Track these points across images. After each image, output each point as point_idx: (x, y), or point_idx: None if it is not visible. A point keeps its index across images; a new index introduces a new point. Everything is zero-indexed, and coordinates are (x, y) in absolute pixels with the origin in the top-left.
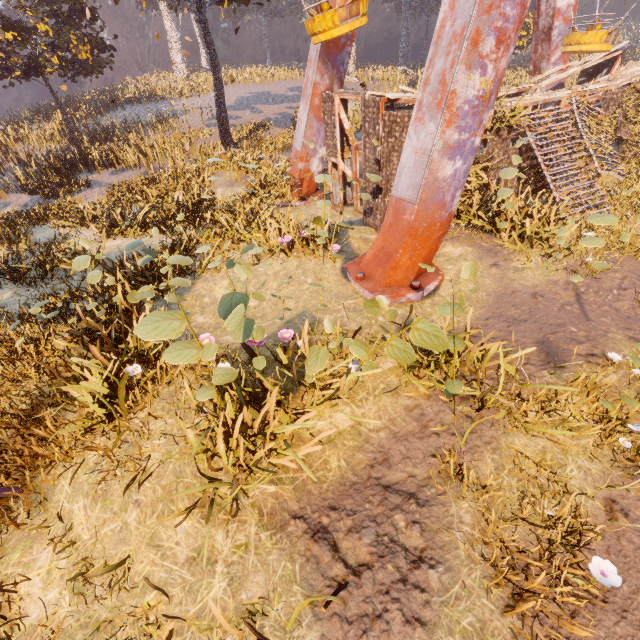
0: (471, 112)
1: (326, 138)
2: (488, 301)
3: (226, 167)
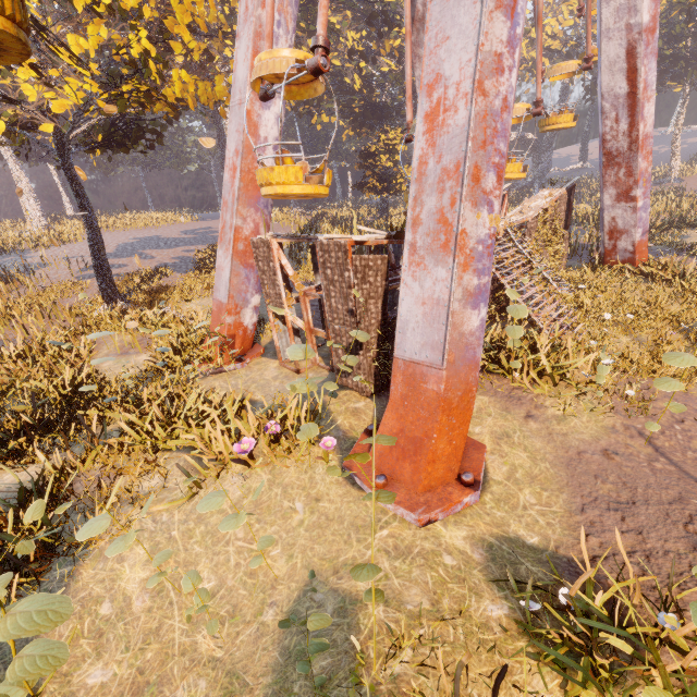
0: (486, 252)
1: (263, 286)
2: (560, 476)
3: (114, 329)
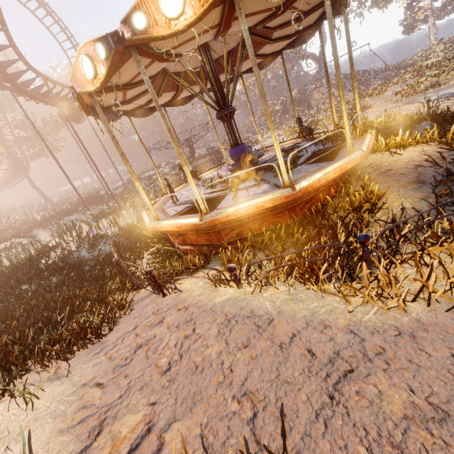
0: None
1: None
2: None
3: None
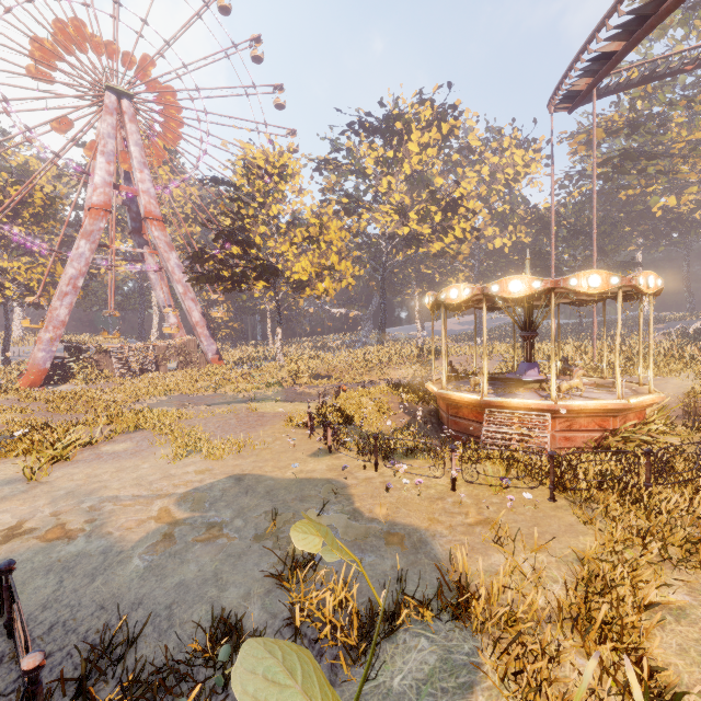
0: (47, 342)
1: None
2: None
3: None
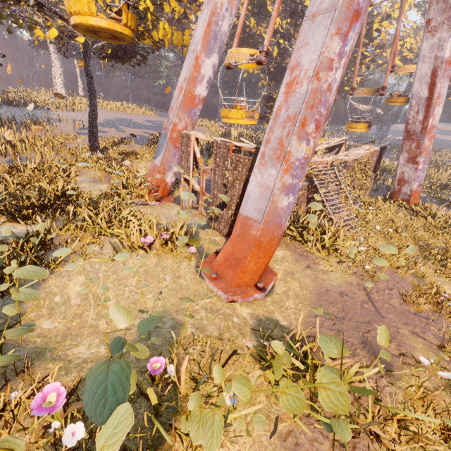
0: (300, 166)
1: (181, 161)
2: (312, 299)
3: (92, 167)
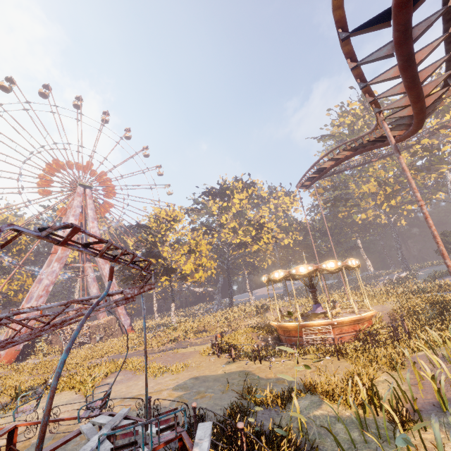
0: (24, 329)
1: None
2: None
3: None
